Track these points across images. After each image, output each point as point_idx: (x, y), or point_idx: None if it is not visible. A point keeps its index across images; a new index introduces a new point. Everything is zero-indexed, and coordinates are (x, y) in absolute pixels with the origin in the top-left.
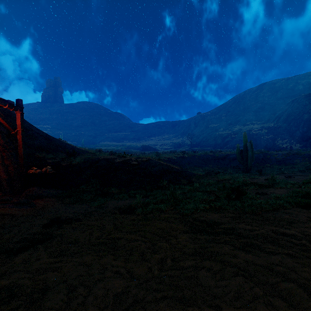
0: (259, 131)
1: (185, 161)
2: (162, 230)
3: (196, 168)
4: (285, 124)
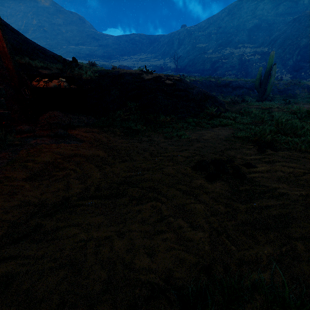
0: (252, 57)
1: None
2: None
3: None
4: (281, 49)
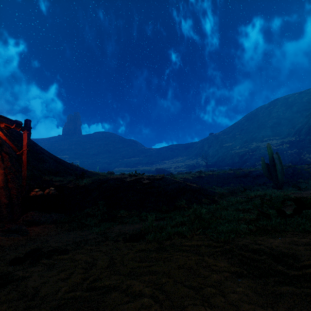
0: (280, 146)
1: (203, 181)
2: (189, 270)
3: (216, 188)
4: (309, 136)
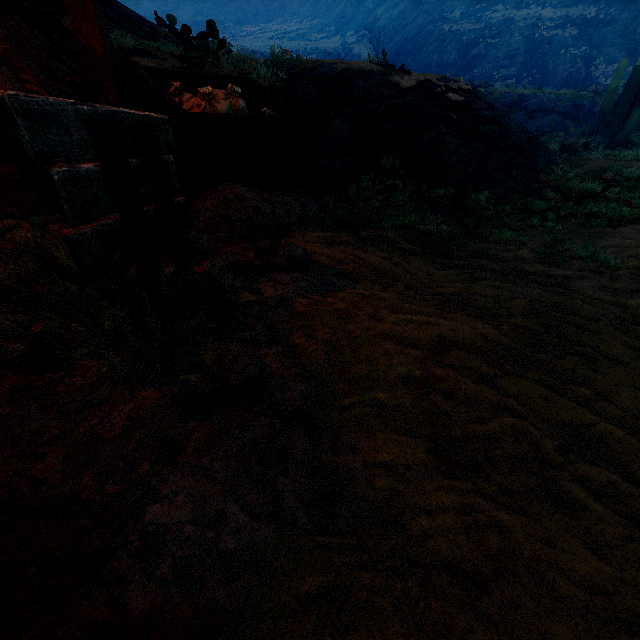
0: (559, 31)
1: None
2: None
3: None
4: (629, 12)
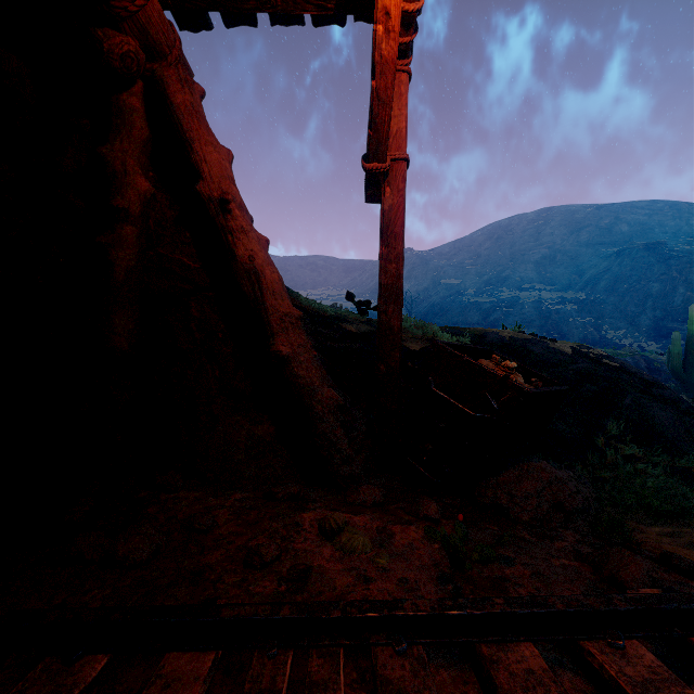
0: (561, 306)
1: None
2: None
3: None
4: (614, 297)
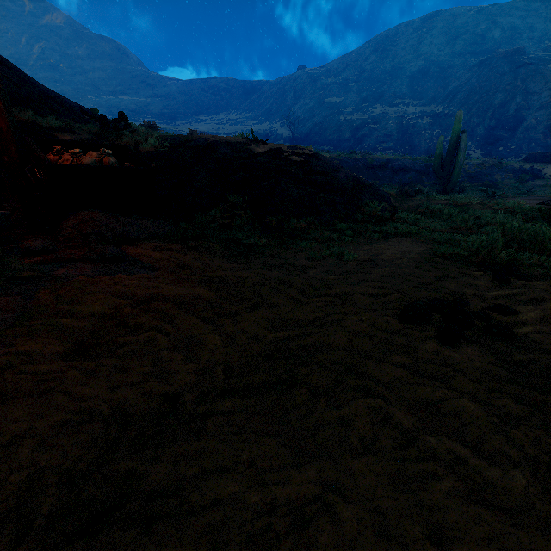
0: (419, 120)
1: None
2: None
3: None
4: (464, 109)
